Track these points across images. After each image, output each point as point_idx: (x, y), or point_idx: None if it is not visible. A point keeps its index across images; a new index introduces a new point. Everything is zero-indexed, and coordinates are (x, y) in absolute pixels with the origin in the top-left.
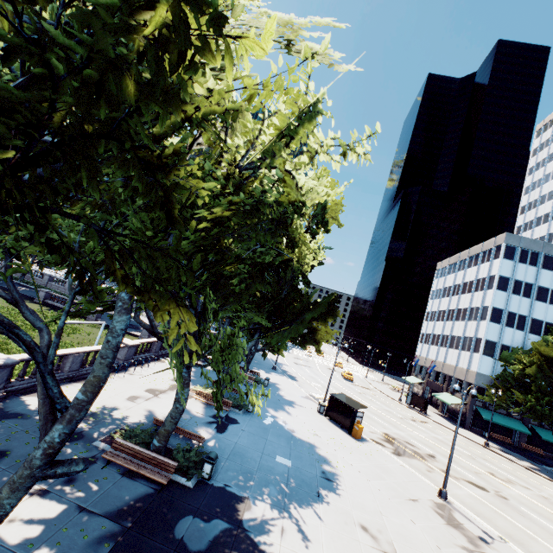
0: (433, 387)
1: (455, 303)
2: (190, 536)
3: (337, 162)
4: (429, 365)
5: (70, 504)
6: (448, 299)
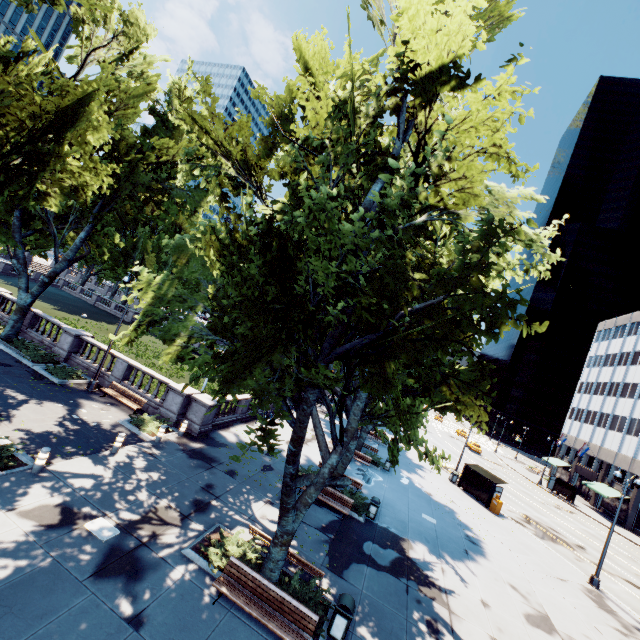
0: (584, 474)
1: (621, 375)
2: (375, 555)
3: (521, 277)
4: (580, 446)
5: None
6: (612, 369)
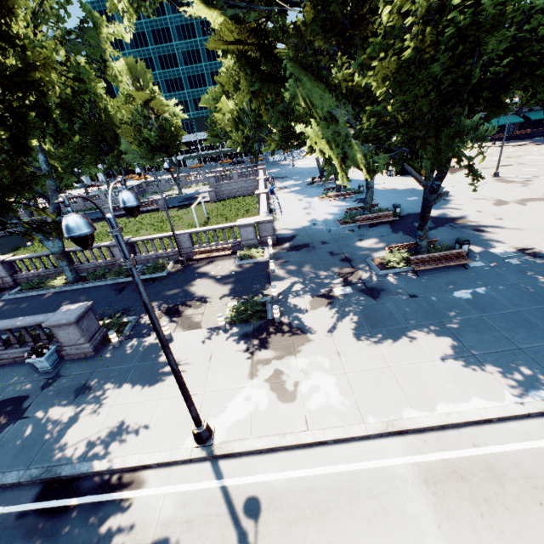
0: None
1: None
2: None
3: None
4: None
5: (375, 237)
6: None
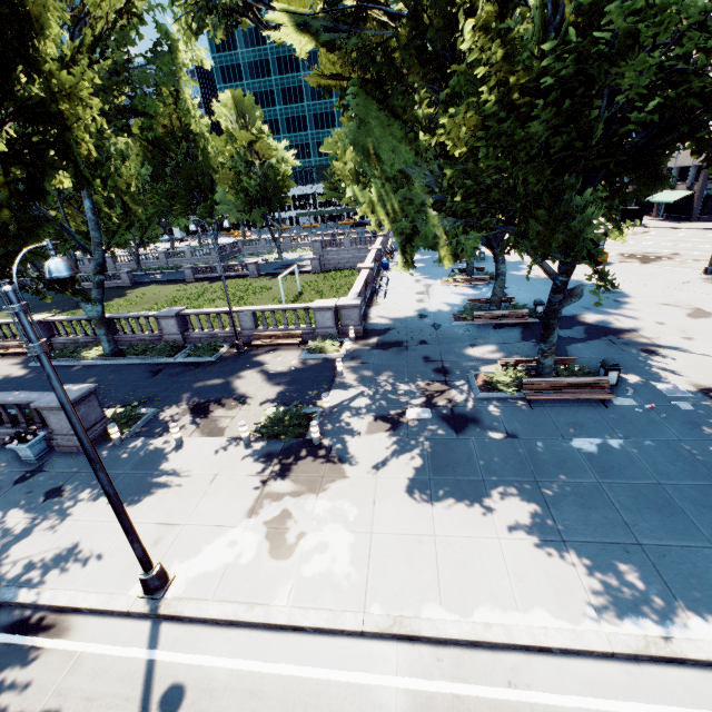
0: None
1: None
2: (571, 335)
3: None
4: None
5: (494, 344)
6: None
